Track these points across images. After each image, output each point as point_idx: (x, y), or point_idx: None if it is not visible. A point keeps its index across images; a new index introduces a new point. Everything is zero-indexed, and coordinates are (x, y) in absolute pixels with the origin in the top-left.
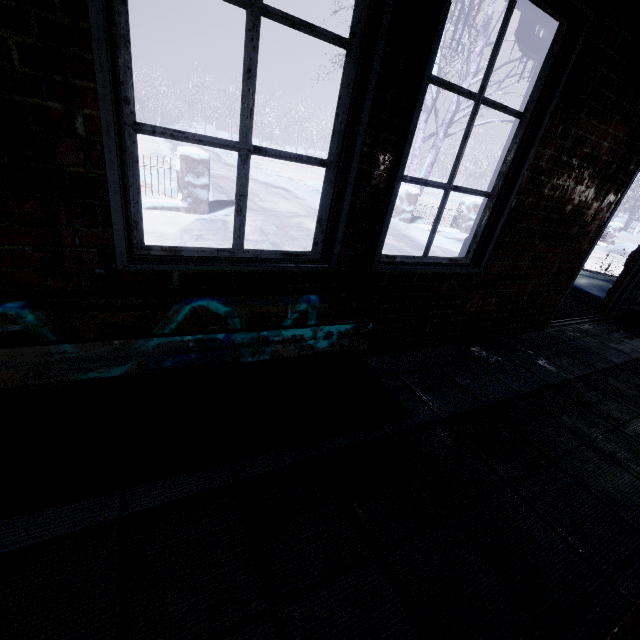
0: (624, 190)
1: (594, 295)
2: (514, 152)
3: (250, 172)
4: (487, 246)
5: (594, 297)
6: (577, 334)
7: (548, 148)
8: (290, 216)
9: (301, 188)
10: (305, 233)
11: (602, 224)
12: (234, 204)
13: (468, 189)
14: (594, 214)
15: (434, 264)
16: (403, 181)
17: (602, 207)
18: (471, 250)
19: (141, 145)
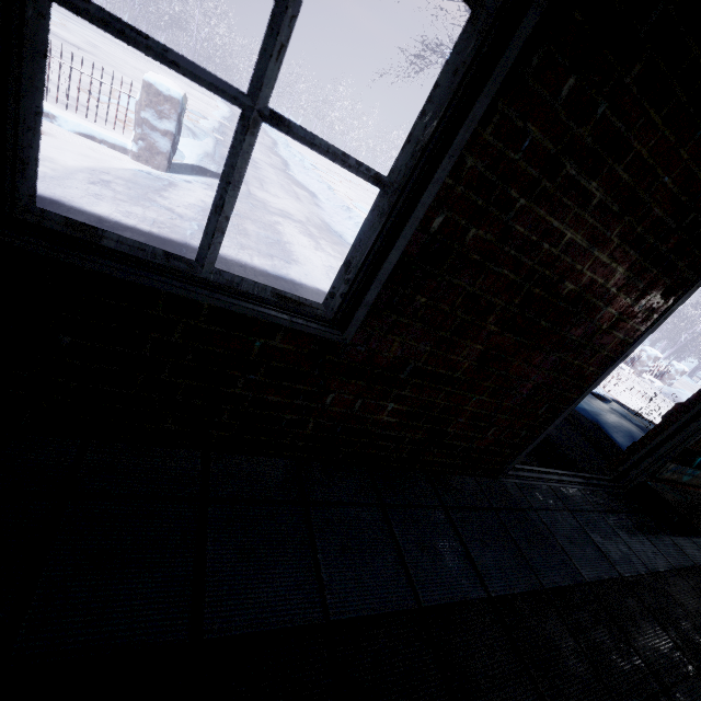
0: (682, 294)
1: (617, 441)
2: (449, 96)
3: (293, 168)
4: (363, 294)
5: (615, 444)
6: (549, 501)
7: (534, 122)
8: (274, 212)
9: (333, 200)
10: (267, 234)
11: (630, 341)
12: (216, 177)
13: (318, 140)
14: (618, 317)
15: (224, 288)
16: (73, 9)
17: (635, 310)
18: (337, 293)
19: (192, 102)
